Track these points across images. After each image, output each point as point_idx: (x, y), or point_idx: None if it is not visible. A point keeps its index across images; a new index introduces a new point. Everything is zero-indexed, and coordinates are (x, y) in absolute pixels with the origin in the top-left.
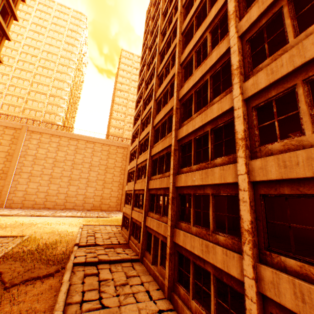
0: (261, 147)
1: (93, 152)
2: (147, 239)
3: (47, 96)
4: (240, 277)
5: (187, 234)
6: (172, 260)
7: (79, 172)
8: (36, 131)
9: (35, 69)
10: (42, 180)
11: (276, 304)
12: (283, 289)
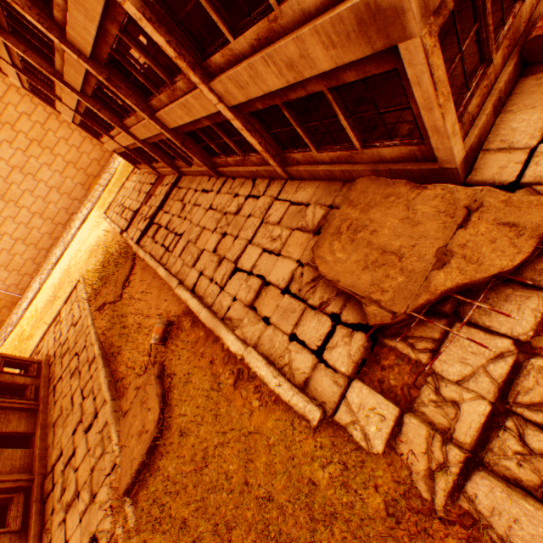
0: None
1: None
2: (162, 152)
3: None
4: (218, 110)
5: (166, 111)
6: (190, 148)
7: None
8: None
9: None
10: None
11: (243, 106)
12: (232, 91)
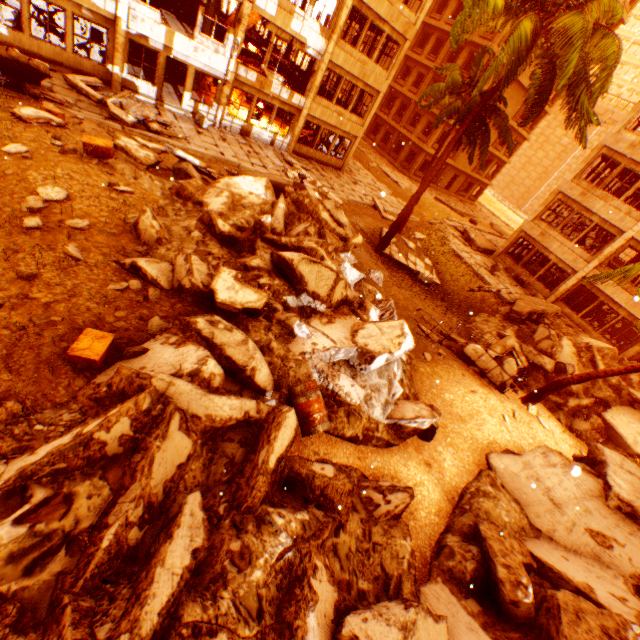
0: None
1: None
2: None
3: None
4: None
5: None
6: None
7: None
8: (616, 122)
9: None
10: None
11: None
12: None
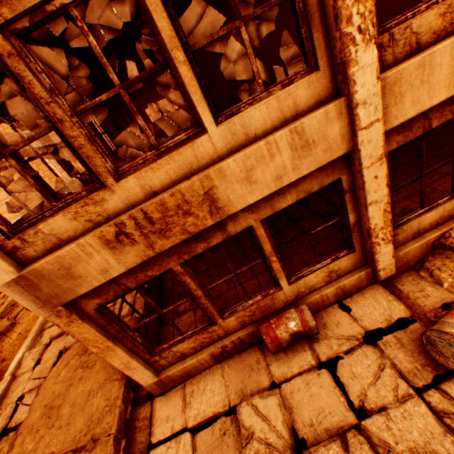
0: None
1: None
2: None
3: None
4: None
5: None
6: None
7: None
8: None
9: None
10: None
11: None
12: None
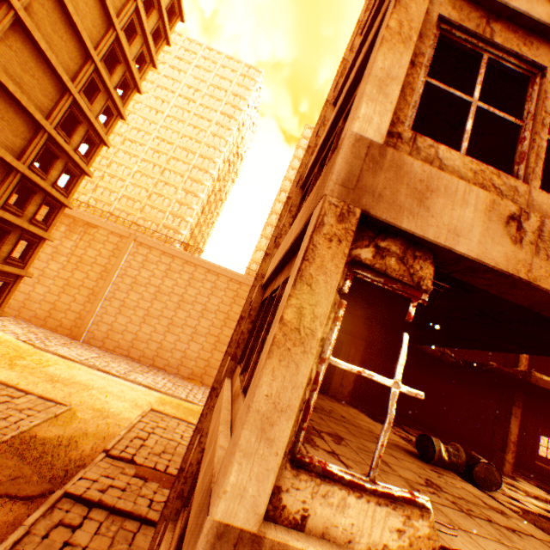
0: (181, 513)
1: (213, 288)
2: None
3: (177, 190)
4: None
5: None
6: None
7: (185, 316)
8: (144, 244)
9: (171, 151)
10: (134, 315)
11: None
12: None
